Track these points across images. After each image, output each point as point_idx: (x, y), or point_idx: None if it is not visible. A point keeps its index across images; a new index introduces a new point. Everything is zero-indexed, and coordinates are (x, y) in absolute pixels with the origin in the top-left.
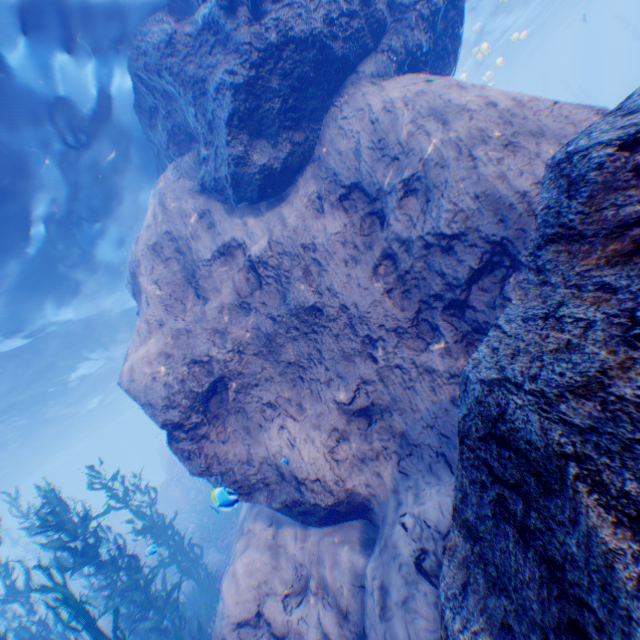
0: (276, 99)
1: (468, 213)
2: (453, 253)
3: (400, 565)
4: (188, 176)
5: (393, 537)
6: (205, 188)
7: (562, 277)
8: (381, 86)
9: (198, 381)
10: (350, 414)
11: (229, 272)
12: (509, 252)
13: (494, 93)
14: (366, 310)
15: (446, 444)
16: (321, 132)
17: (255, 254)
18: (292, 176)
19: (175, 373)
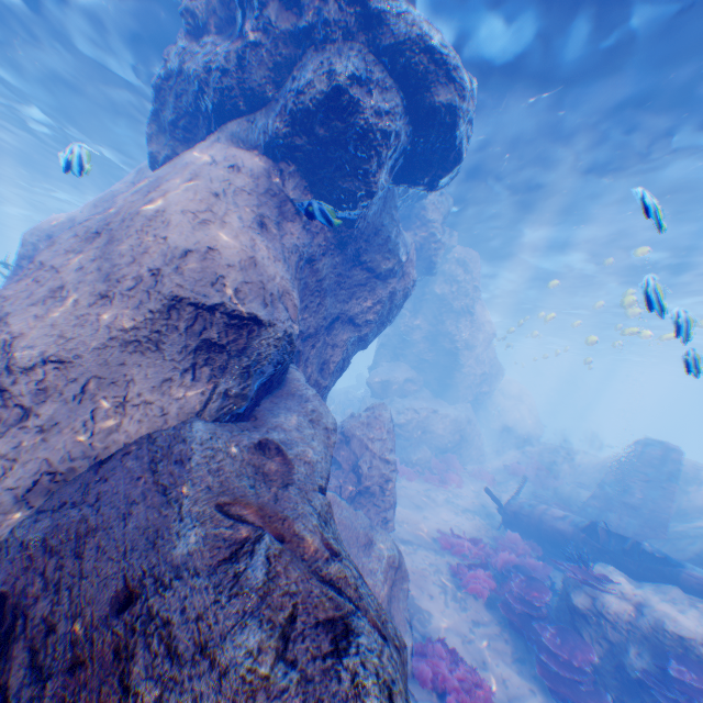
0: (171, 111)
1: None
2: None
3: None
4: None
5: None
6: None
7: None
8: (213, 146)
9: None
10: None
11: None
12: None
13: (177, 199)
14: None
15: None
16: None
17: None
18: None
19: (41, 235)
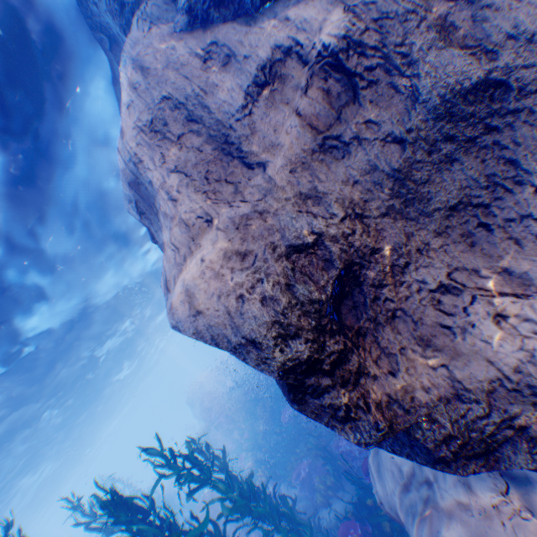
0: None
1: None
2: None
3: None
4: (164, 22)
5: None
6: (197, 19)
7: None
8: None
9: (313, 283)
10: None
11: (285, 108)
12: None
13: None
14: None
15: None
16: None
17: (338, 37)
18: None
19: (273, 278)
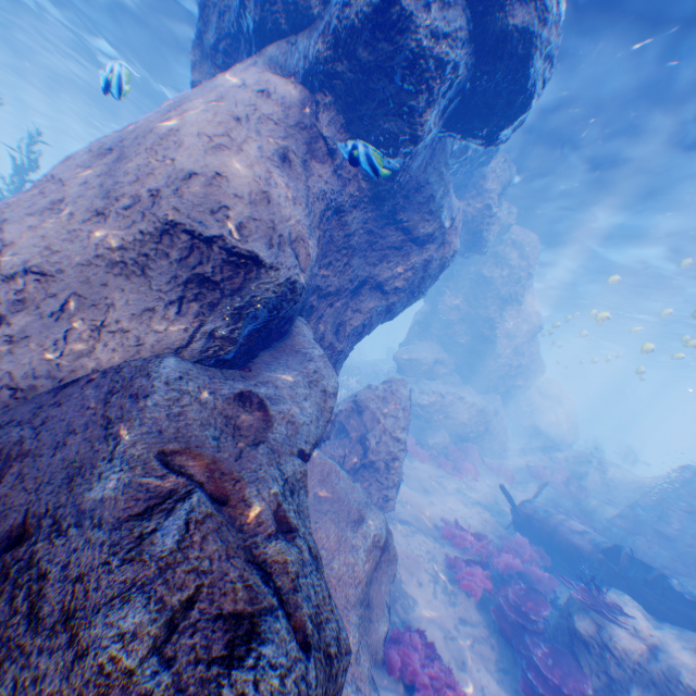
0: (214, 33)
1: None
2: None
3: None
4: None
5: None
6: None
7: None
8: (247, 70)
9: None
10: None
11: None
12: None
13: (194, 119)
14: None
15: None
16: None
17: None
18: None
19: None
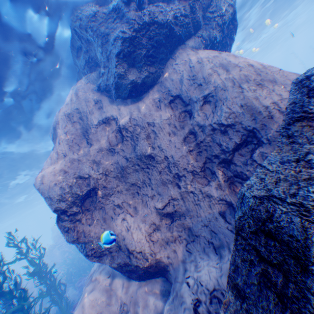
0: (144, 49)
1: (237, 114)
2: (227, 134)
3: (184, 309)
4: (92, 82)
5: (181, 291)
6: (100, 89)
7: (306, 139)
8: (196, 52)
9: (80, 188)
10: (162, 215)
11: (106, 132)
12: (257, 136)
13: (251, 61)
14: (177, 159)
15: (214, 237)
16: (164, 69)
17: (122, 124)
18: (146, 89)
19: (67, 182)
